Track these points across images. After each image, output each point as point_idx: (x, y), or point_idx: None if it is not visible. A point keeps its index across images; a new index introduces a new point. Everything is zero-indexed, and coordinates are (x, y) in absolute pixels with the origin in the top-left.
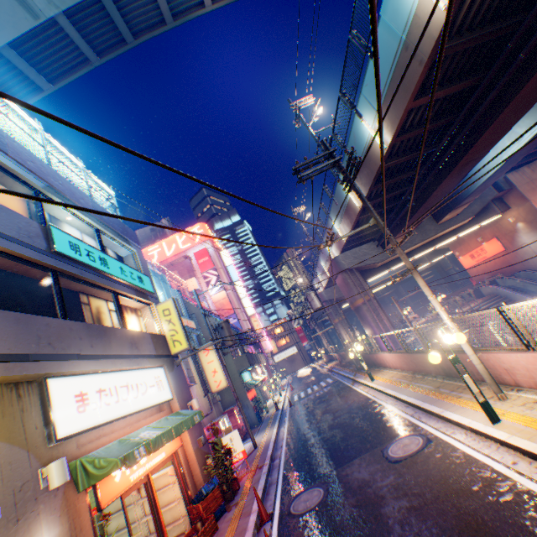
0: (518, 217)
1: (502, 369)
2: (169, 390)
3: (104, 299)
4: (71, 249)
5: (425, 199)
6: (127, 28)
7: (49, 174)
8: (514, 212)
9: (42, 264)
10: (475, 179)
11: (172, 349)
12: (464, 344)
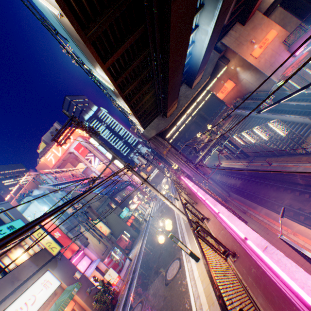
0: (235, 65)
1: None
2: (57, 280)
3: None
4: None
5: (167, 93)
6: None
7: None
8: (233, 62)
9: None
10: (197, 61)
11: (53, 253)
12: (181, 215)
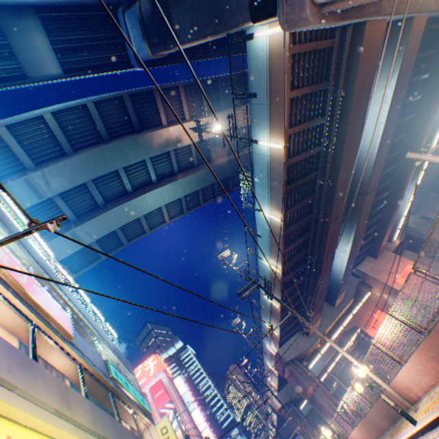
0: (380, 291)
1: (405, 388)
2: None
3: (125, 419)
4: (116, 374)
5: (315, 292)
6: (125, 238)
7: (98, 327)
8: (376, 288)
9: (107, 385)
10: (338, 275)
11: None
12: (373, 376)
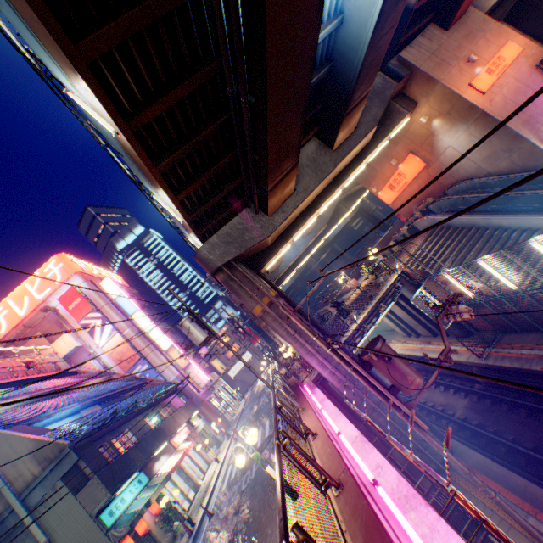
0: (431, 113)
1: None
2: None
3: None
4: None
5: (263, 69)
6: None
7: None
8: (425, 107)
9: None
10: (358, 36)
11: None
12: None
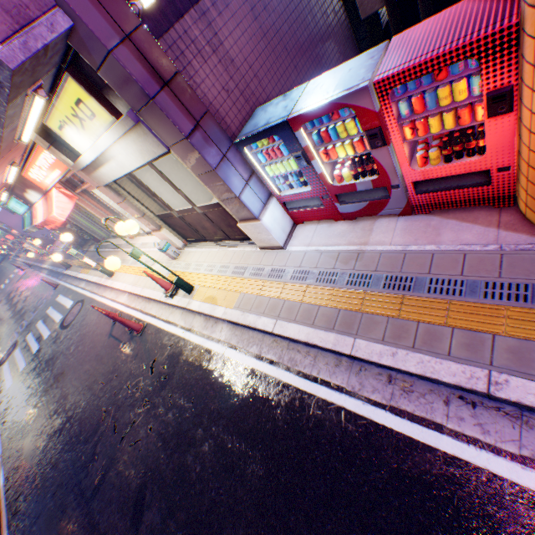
0: None
1: None
2: None
3: None
4: None
5: None
6: None
7: None
8: None
9: None
10: None
11: None
12: None
